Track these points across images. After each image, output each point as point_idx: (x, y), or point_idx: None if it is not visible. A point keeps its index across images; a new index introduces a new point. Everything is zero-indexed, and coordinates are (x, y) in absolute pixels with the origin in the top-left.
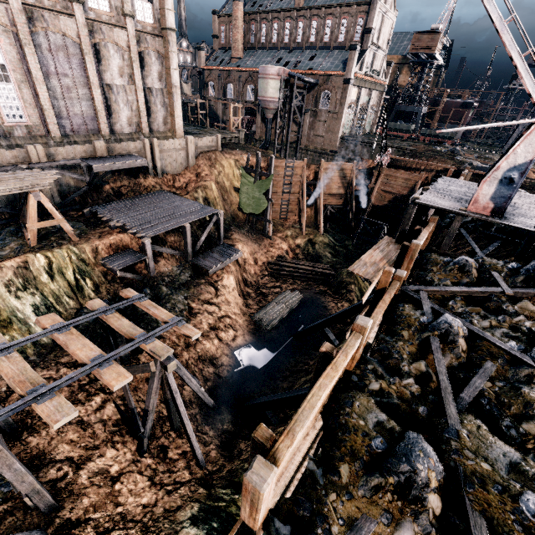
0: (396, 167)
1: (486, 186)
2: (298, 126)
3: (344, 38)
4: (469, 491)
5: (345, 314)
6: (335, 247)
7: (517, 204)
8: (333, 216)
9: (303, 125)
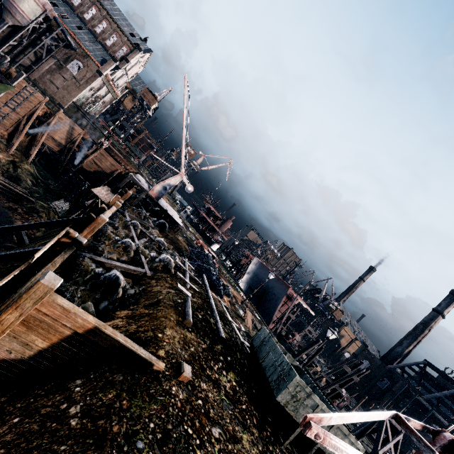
0: (108, 153)
1: (159, 186)
2: (37, 59)
3: (110, 46)
4: (141, 252)
5: (52, 224)
6: (38, 180)
7: (162, 201)
8: (47, 156)
9: (42, 63)
